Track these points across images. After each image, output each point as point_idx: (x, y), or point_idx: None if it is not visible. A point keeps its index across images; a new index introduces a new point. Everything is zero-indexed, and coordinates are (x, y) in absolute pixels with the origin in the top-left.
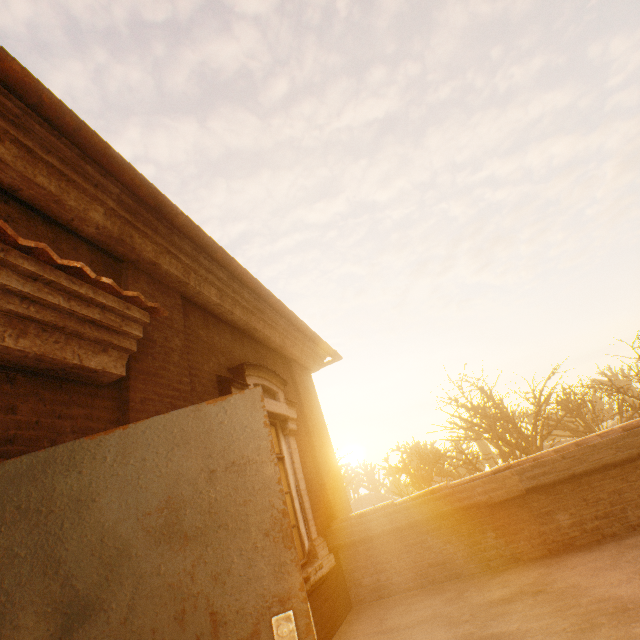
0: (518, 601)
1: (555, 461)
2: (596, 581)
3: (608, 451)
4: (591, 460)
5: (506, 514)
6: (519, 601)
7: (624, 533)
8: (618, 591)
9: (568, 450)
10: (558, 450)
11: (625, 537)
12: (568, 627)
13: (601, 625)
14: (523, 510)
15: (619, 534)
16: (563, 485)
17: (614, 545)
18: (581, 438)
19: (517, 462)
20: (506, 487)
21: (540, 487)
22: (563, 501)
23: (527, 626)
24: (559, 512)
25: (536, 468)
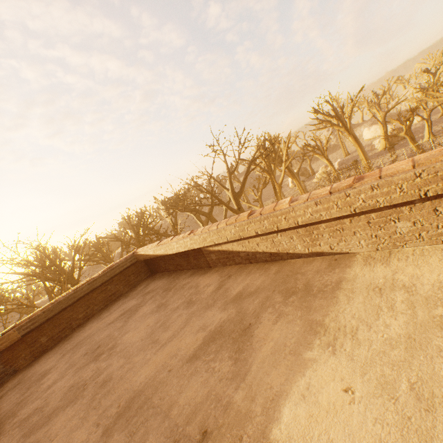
0: (5, 396)
1: (40, 315)
2: (44, 365)
3: (66, 302)
4: (58, 309)
5: (12, 351)
6: (5, 395)
7: (71, 333)
8: (49, 366)
9: (48, 307)
10: (43, 309)
11: (70, 335)
12: (19, 396)
13: (32, 387)
14: (23, 345)
15: (69, 334)
16: (46, 323)
17: (63, 341)
18: (57, 298)
19: (20, 322)
20: (11, 339)
21: (31, 331)
22: (45, 331)
23: (2, 407)
24: (43, 337)
25: (30, 322)
